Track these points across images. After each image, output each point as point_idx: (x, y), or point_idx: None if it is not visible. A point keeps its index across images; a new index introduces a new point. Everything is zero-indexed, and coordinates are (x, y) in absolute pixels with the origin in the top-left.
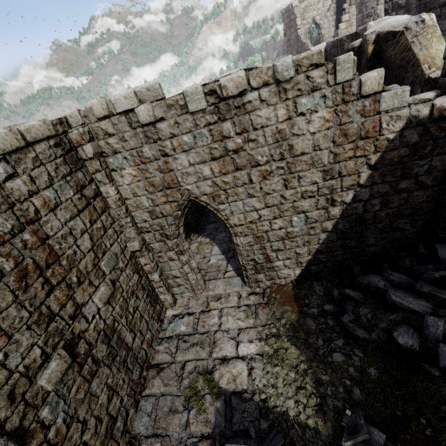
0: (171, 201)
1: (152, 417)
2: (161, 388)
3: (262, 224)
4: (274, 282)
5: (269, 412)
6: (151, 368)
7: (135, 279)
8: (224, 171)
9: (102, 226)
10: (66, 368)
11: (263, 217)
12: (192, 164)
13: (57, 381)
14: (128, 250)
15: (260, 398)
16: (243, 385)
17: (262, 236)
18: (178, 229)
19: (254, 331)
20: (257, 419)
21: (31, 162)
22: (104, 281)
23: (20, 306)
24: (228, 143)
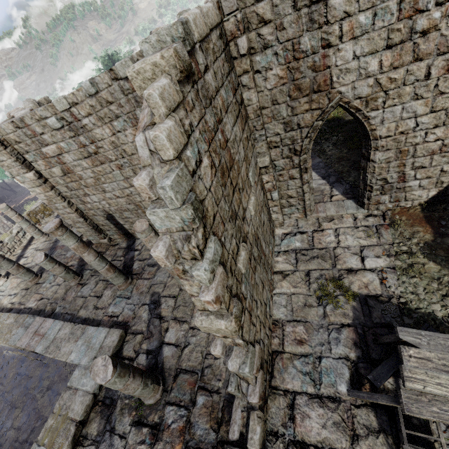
0: (314, 109)
1: (289, 308)
2: (290, 289)
3: (414, 135)
4: (397, 205)
5: (411, 312)
6: (275, 274)
7: (262, 195)
8: (396, 63)
9: (246, 137)
10: (248, 258)
11: (420, 125)
12: (358, 56)
13: (246, 267)
14: (257, 166)
15: (399, 302)
16: (377, 290)
17: (407, 150)
18: (310, 144)
19: (379, 248)
20: (399, 316)
21: (212, 55)
22: (252, 192)
23: (224, 200)
24: (419, 20)
